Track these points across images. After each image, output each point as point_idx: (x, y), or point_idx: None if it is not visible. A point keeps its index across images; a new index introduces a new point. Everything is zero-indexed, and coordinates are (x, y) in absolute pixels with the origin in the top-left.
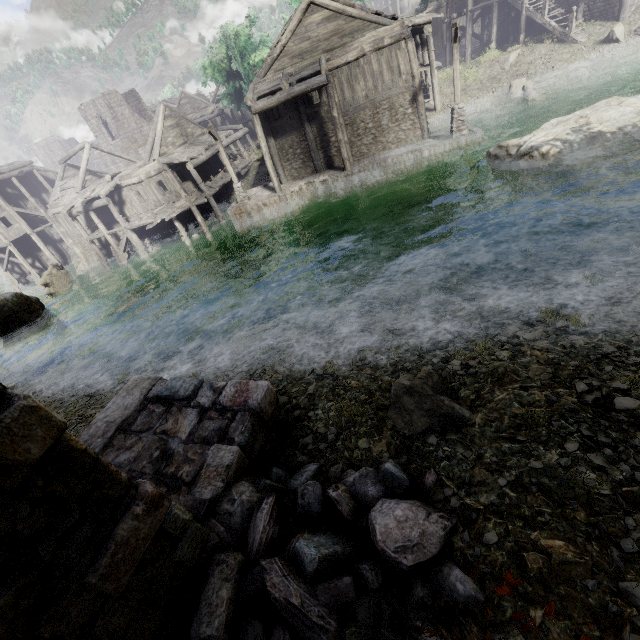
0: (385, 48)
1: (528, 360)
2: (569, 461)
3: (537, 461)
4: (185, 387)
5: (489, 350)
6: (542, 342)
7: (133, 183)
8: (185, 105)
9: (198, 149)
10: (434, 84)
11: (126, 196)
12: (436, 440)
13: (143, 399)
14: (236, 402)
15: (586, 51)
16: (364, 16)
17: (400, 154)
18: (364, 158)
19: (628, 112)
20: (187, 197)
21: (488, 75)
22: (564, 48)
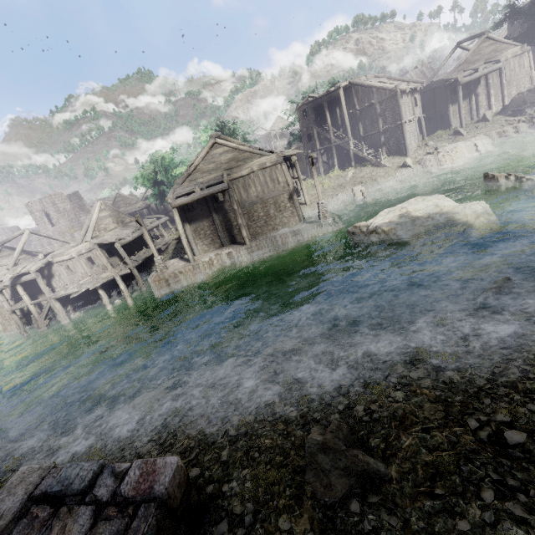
0: (267, 168)
1: (420, 399)
2: (492, 515)
3: (463, 520)
4: (81, 476)
5: (385, 392)
6: (426, 380)
7: (64, 260)
8: (119, 202)
9: (126, 232)
10: (303, 189)
11: (56, 270)
12: (359, 506)
13: (26, 499)
14: (140, 490)
15: (393, 171)
16: (251, 150)
17: (285, 232)
18: (259, 236)
19: (430, 205)
20: (112, 269)
21: (337, 183)
22: (380, 169)
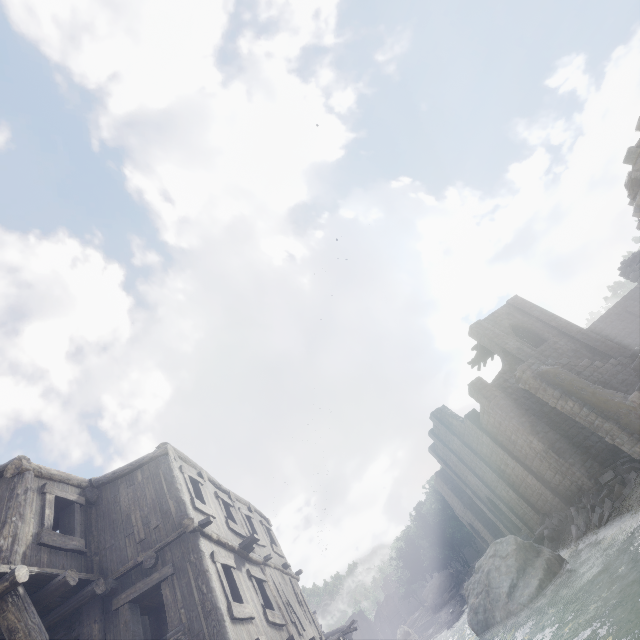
0: None
1: None
2: None
3: None
4: None
5: None
6: None
7: None
8: None
9: None
10: None
11: None
12: None
13: None
14: None
15: None
16: None
17: None
18: None
19: None
20: None
21: None
22: None
